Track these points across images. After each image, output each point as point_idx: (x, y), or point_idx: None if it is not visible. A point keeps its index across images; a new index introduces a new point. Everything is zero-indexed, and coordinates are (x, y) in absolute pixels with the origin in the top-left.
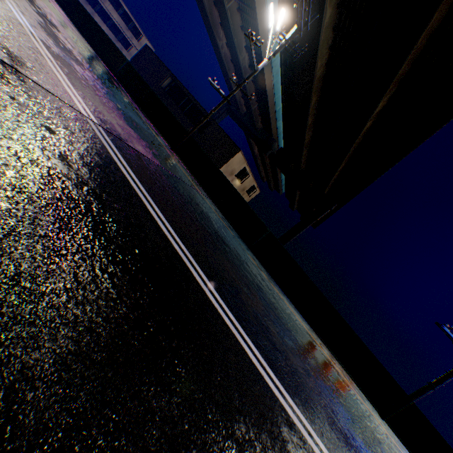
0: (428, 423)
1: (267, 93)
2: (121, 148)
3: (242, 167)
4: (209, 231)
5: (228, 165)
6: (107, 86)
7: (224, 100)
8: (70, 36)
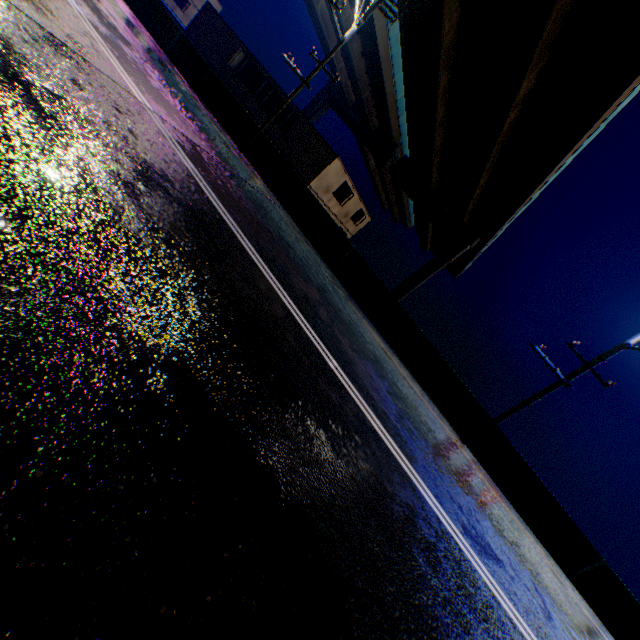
0: (512, 448)
1: (383, 71)
2: (176, 136)
3: (342, 182)
4: (271, 230)
5: (322, 179)
6: (159, 70)
7: (302, 84)
8: (110, 4)
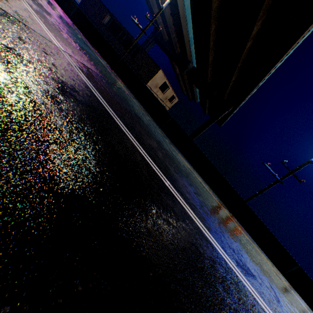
0: (254, 213)
1: (182, 23)
2: (78, 64)
3: (163, 82)
4: (130, 111)
5: (153, 81)
6: (66, 27)
7: (141, 32)
8: None
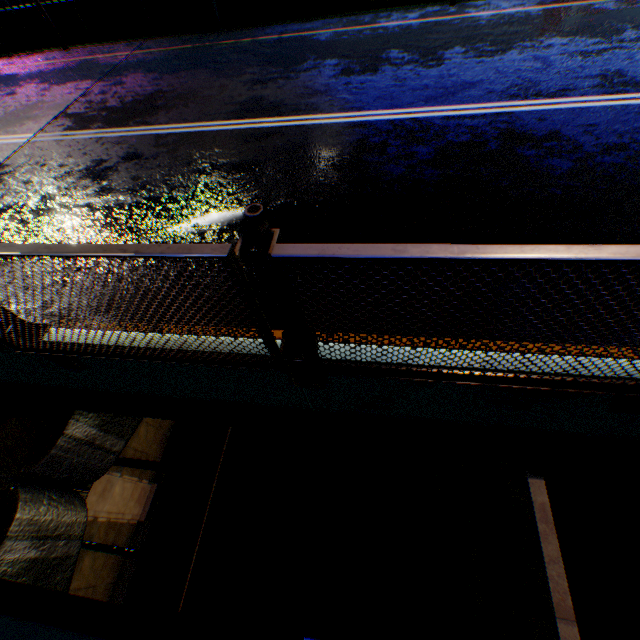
0: None
1: None
2: (59, 129)
3: None
4: (158, 88)
5: None
6: None
7: None
8: None
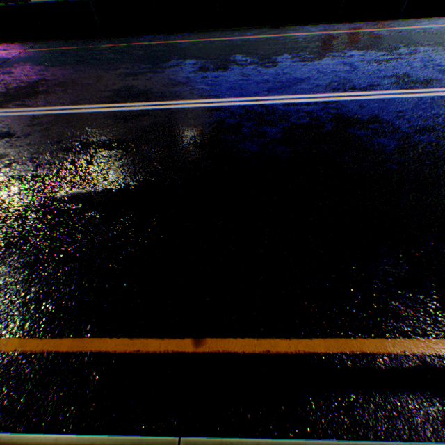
0: None
1: None
2: None
3: None
4: (43, 77)
5: None
6: None
7: None
8: None
